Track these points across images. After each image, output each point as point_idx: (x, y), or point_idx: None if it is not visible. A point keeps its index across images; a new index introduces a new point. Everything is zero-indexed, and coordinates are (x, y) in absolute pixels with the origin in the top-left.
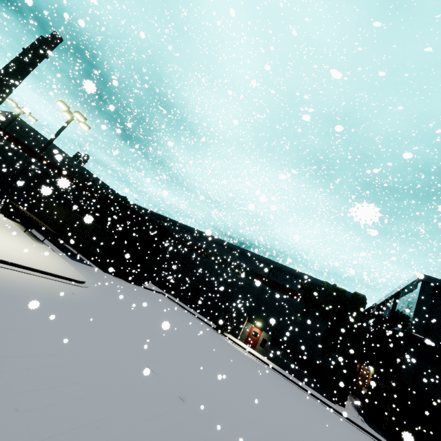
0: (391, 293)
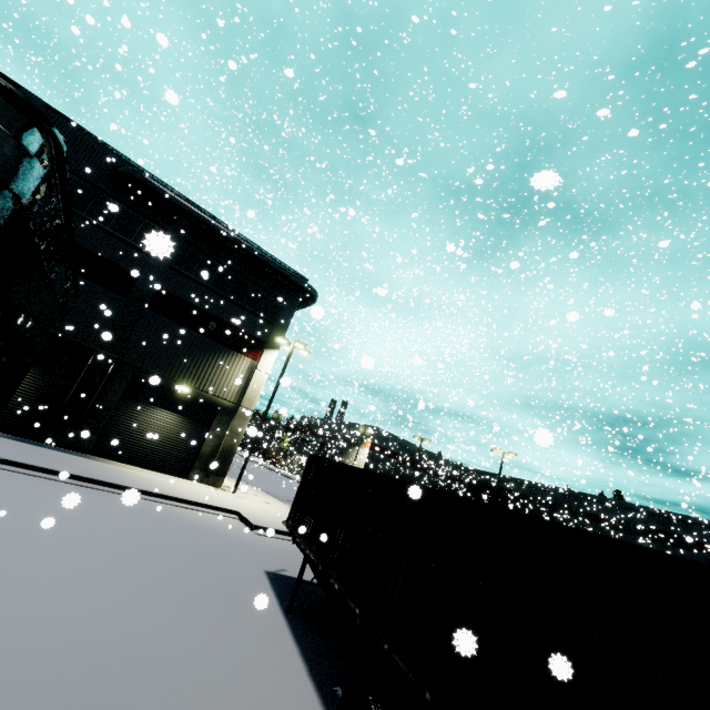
0: None
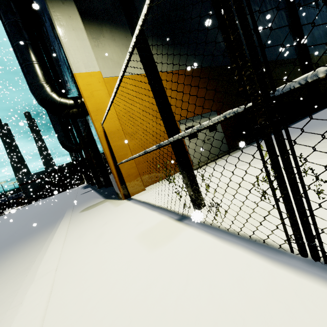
0: None
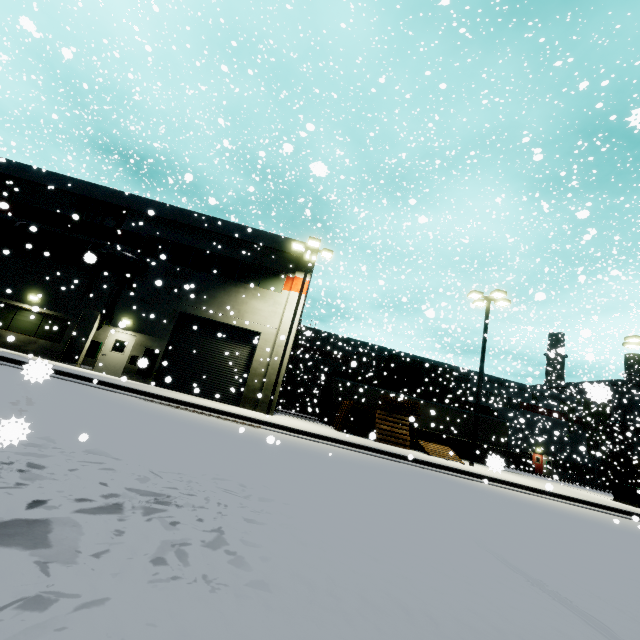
0: (569, 384)
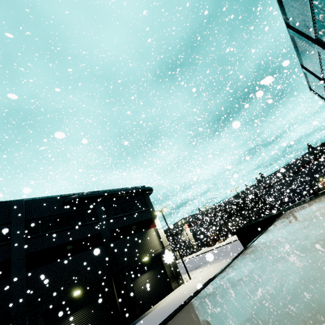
0: None
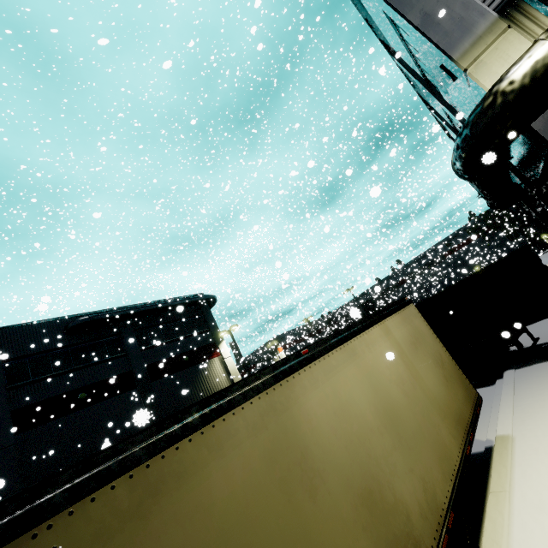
0: None
